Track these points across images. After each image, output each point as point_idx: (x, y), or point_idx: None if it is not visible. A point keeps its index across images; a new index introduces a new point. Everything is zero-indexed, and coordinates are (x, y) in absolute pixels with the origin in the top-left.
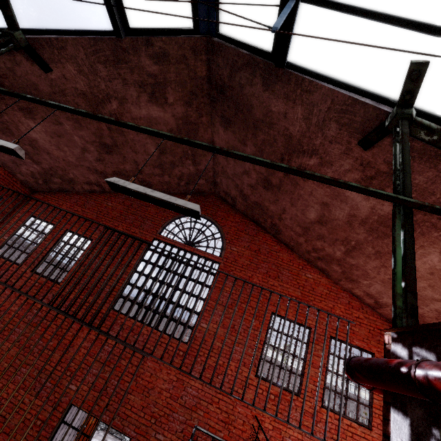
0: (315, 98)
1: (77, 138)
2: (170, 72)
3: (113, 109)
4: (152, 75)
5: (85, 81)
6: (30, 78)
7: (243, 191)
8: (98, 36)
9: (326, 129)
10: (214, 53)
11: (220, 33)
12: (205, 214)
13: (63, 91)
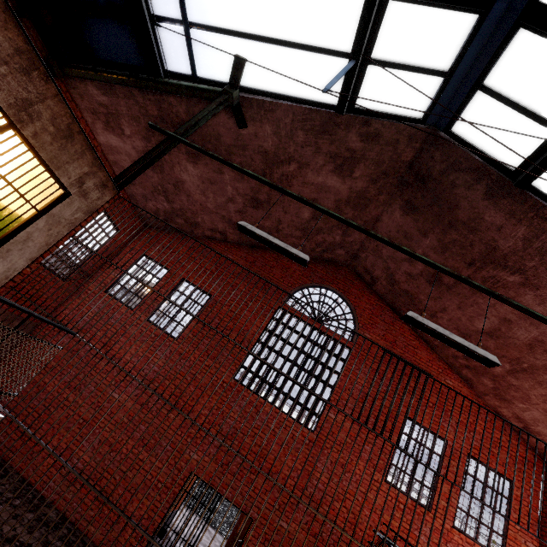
0: None
1: (230, 188)
2: (372, 151)
3: (288, 170)
4: (351, 150)
5: (274, 142)
6: (218, 129)
7: (394, 276)
8: (316, 107)
9: None
10: (434, 145)
11: (453, 131)
12: (337, 288)
13: (244, 146)
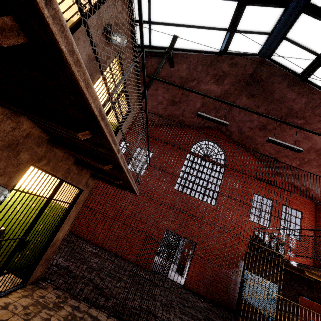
0: (316, 97)
1: (161, 97)
2: (233, 71)
3: (191, 85)
4: (223, 71)
5: (186, 72)
6: None
7: (242, 130)
8: (208, 53)
9: (316, 110)
10: (263, 65)
11: (272, 58)
12: (213, 140)
13: (171, 76)
